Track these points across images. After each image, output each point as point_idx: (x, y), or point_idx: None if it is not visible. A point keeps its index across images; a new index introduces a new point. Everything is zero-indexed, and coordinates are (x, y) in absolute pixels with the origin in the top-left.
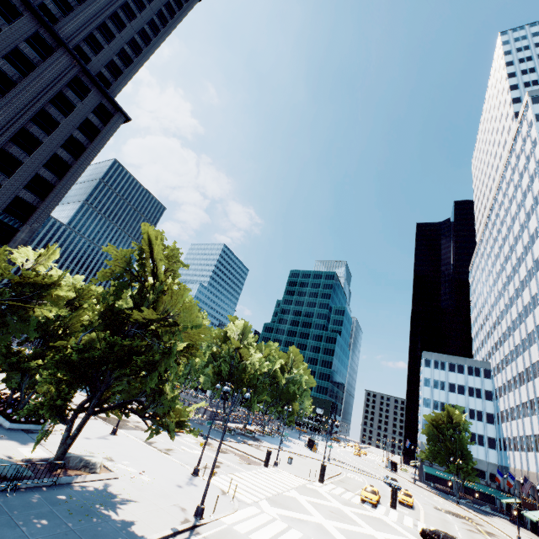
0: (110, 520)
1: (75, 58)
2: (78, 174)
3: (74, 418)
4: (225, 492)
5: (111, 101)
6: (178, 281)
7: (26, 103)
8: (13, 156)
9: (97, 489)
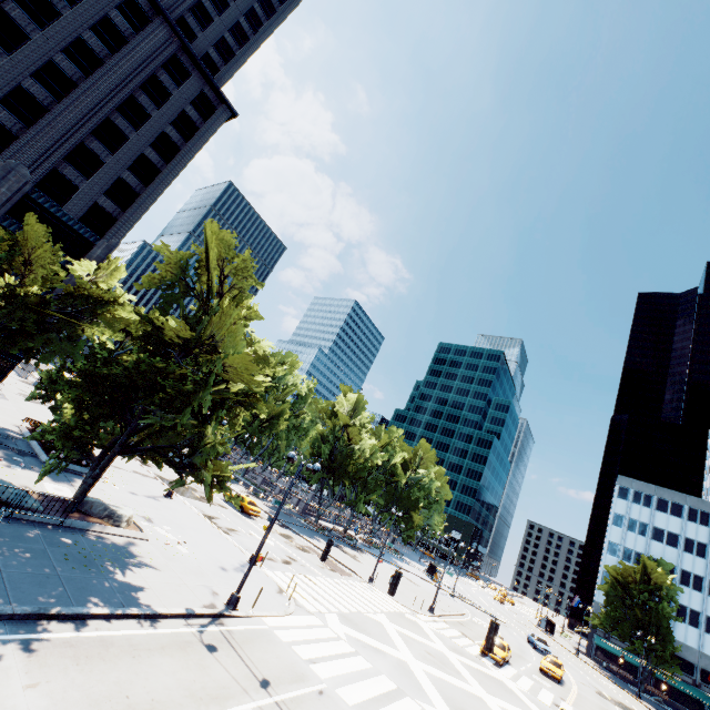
0: (112, 579)
1: (174, 31)
2: (168, 182)
3: (102, 457)
4: (283, 591)
5: (215, 89)
6: (247, 306)
7: (113, 87)
8: (95, 153)
9: (114, 544)
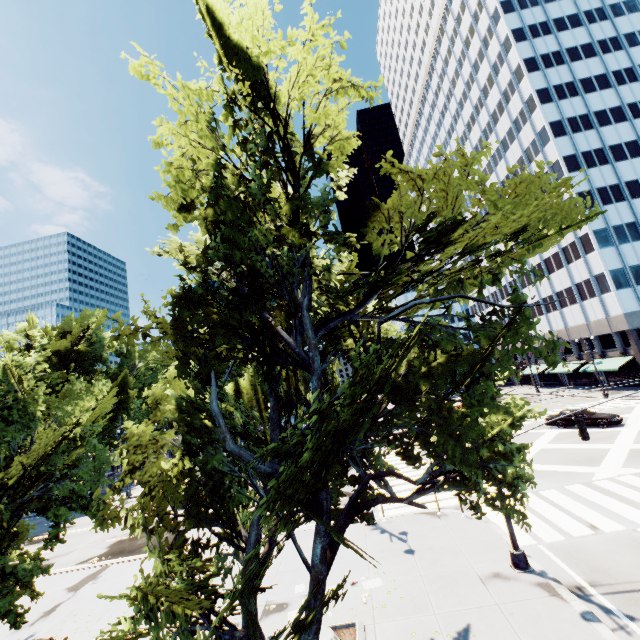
0: None
1: None
2: None
3: (256, 617)
4: (431, 512)
5: None
6: None
7: None
8: None
9: None
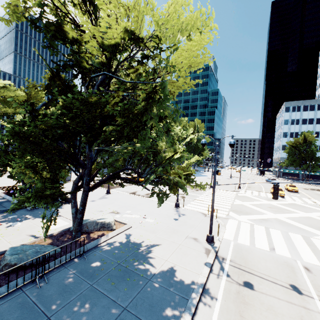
0: (152, 277)
1: None
2: None
3: (74, 196)
4: (204, 214)
5: None
6: None
7: None
8: None
9: (121, 244)
